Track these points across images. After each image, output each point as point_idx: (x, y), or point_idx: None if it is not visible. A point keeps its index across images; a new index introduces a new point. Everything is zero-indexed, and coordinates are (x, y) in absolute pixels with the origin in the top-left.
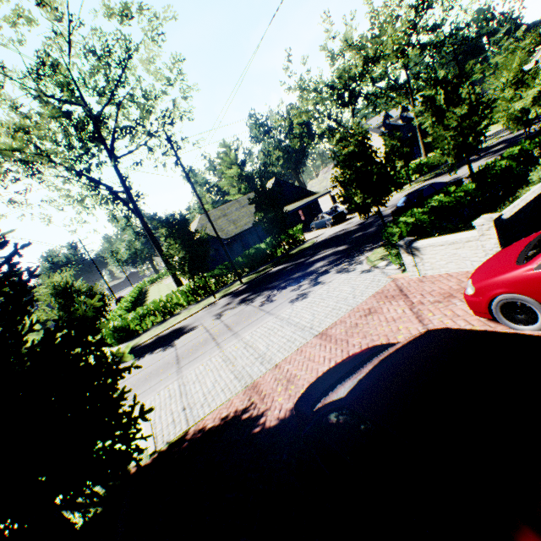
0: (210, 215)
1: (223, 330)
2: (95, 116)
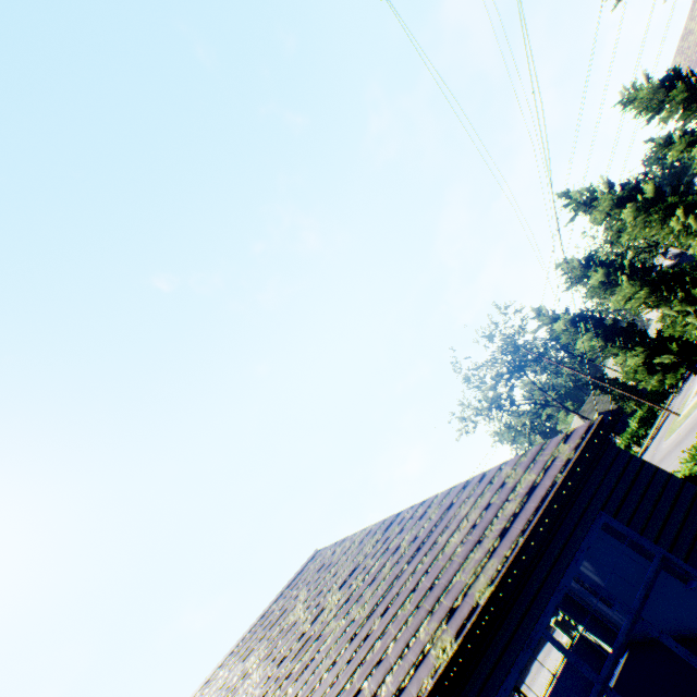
0: (583, 410)
1: (692, 379)
2: (520, 362)
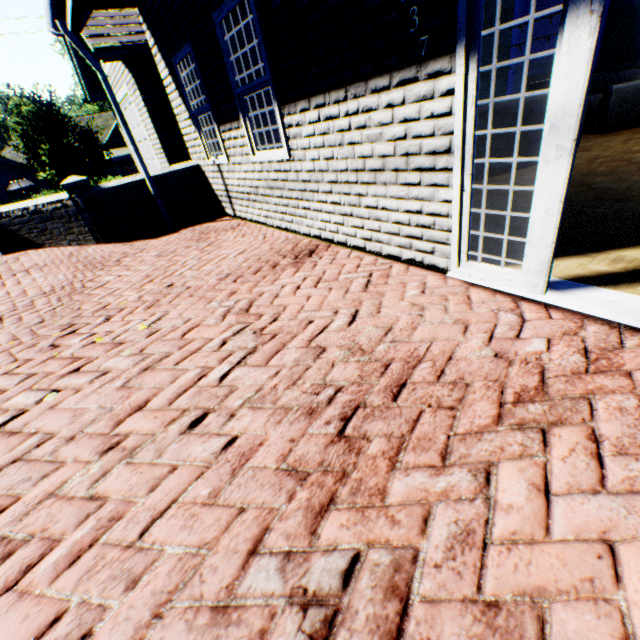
0: None
1: None
2: None
